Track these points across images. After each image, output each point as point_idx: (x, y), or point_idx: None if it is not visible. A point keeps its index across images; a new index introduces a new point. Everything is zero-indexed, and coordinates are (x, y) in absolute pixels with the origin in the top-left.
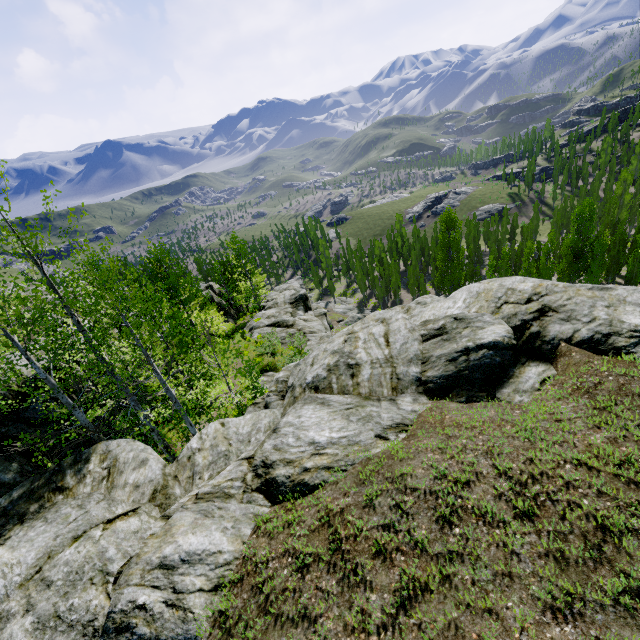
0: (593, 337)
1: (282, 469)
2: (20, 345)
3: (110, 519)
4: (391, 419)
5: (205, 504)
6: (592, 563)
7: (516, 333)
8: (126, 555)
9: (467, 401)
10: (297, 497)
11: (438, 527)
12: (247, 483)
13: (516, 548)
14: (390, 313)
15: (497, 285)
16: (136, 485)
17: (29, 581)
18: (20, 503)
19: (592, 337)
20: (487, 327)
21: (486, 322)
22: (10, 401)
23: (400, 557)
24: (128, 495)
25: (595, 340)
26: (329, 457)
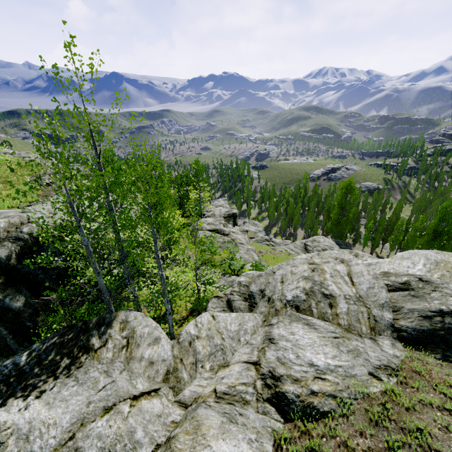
0: None
1: (290, 385)
2: (77, 214)
3: (136, 395)
4: (378, 359)
5: (227, 406)
6: None
7: None
8: (153, 441)
9: (443, 359)
10: (307, 419)
11: None
12: (257, 390)
13: None
14: (347, 256)
15: None
16: (151, 361)
17: (63, 447)
18: (52, 354)
19: None
20: None
21: None
22: (56, 258)
23: None
24: (144, 369)
25: None
26: (331, 384)
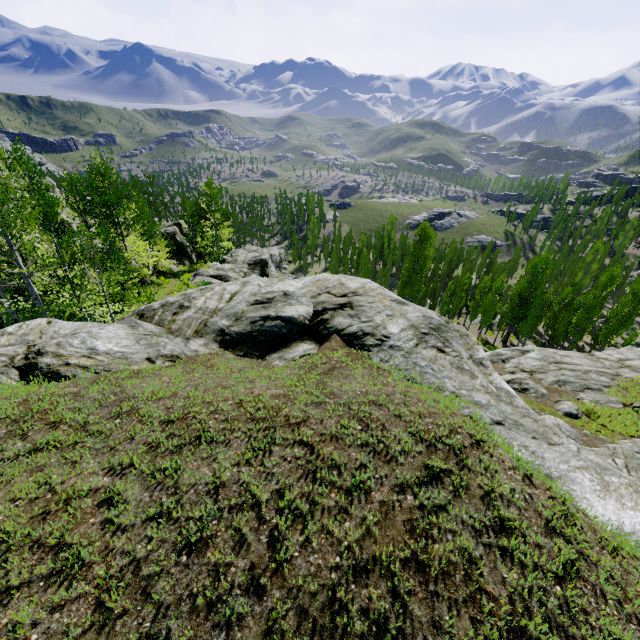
0: (357, 333)
1: (49, 359)
2: None
3: None
4: (172, 351)
5: None
6: (168, 452)
7: (313, 316)
8: None
9: (243, 356)
10: (46, 381)
11: (109, 417)
12: (14, 361)
13: (137, 436)
14: (256, 279)
15: (336, 278)
16: None
17: None
18: None
19: (356, 333)
20: (296, 305)
21: (300, 302)
22: None
23: (64, 427)
24: None
25: (356, 335)
26: (95, 361)
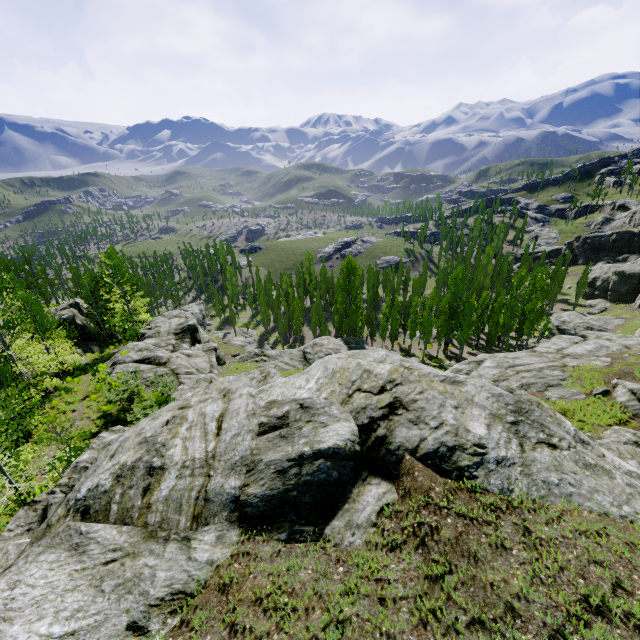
0: (438, 450)
1: None
2: None
3: None
4: (169, 583)
5: None
6: None
7: (362, 435)
8: None
9: (288, 540)
10: None
11: None
12: None
13: None
14: (238, 383)
15: (355, 364)
16: None
17: None
18: None
19: (437, 450)
20: (331, 424)
21: (332, 416)
22: None
23: None
24: None
25: (440, 454)
26: None
